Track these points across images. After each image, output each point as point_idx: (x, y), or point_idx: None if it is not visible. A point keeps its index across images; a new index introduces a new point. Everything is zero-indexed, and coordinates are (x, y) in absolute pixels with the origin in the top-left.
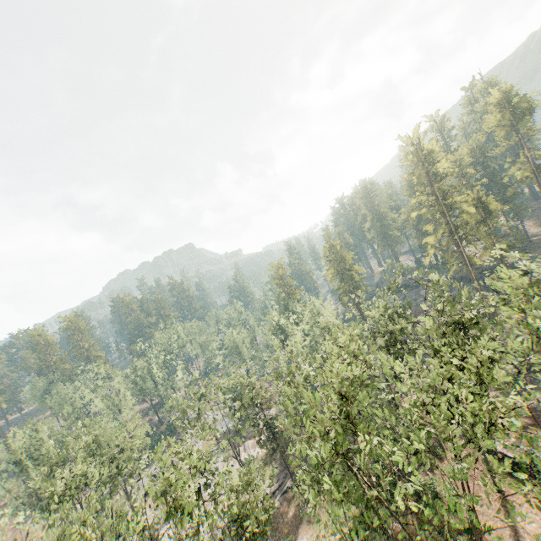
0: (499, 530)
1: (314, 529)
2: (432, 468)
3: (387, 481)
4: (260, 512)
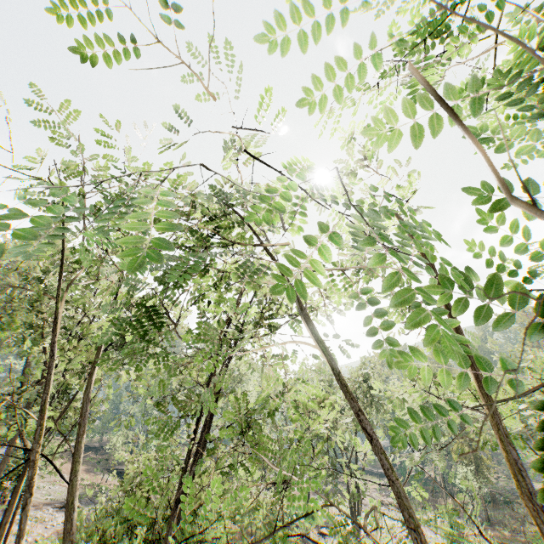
0: None
1: None
2: None
3: None
4: None
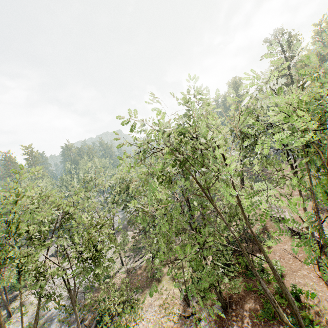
0: (320, 298)
1: (159, 285)
2: (260, 252)
3: (227, 217)
4: (105, 251)
